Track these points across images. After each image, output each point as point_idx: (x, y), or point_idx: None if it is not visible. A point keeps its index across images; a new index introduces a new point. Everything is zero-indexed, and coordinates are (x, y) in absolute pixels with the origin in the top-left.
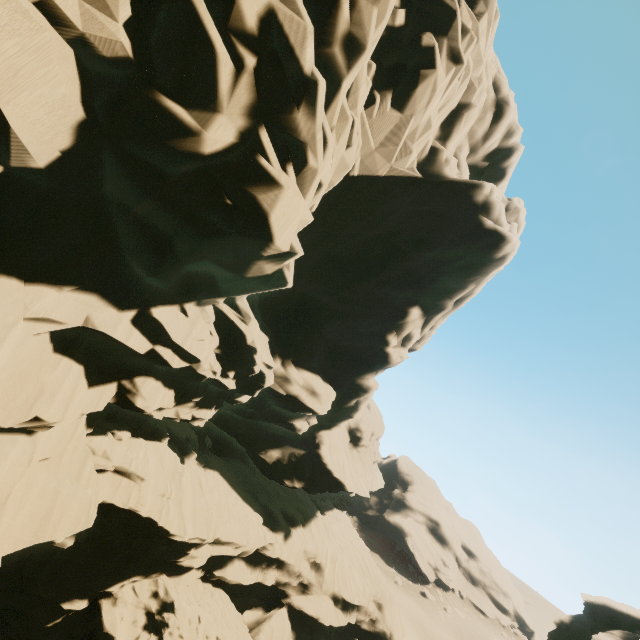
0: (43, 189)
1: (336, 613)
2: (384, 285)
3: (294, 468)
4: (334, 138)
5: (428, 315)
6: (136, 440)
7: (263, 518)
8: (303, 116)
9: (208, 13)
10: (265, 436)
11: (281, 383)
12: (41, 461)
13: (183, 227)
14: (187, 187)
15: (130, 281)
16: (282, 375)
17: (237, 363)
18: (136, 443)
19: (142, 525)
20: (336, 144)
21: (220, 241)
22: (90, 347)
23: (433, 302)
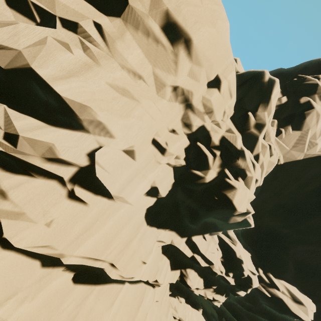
0: (164, 201)
1: None
2: None
3: None
4: (261, 155)
5: None
6: (187, 305)
7: None
8: (240, 161)
9: (204, 148)
10: None
11: (265, 287)
12: (155, 301)
13: (201, 207)
14: (202, 194)
15: (184, 226)
16: (265, 281)
17: (233, 268)
18: (187, 307)
19: None
20: (263, 157)
21: (215, 211)
22: (171, 252)
23: None
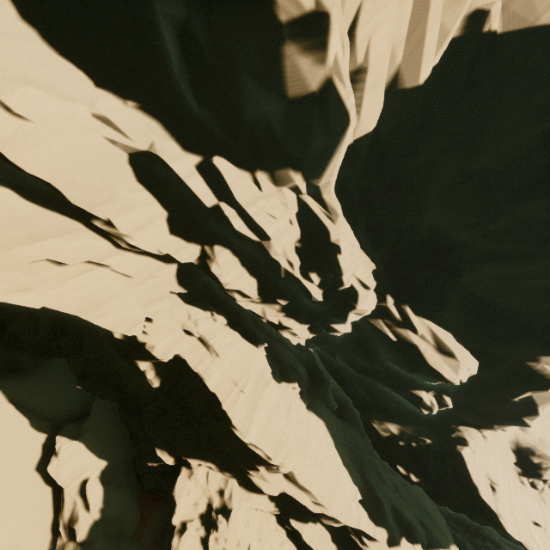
0: None
1: None
2: None
3: (413, 456)
4: None
5: None
6: (231, 331)
7: (363, 498)
8: None
9: None
10: (384, 407)
11: (391, 326)
12: (123, 276)
13: None
14: None
15: (192, 121)
16: (393, 317)
17: (319, 263)
18: (229, 332)
19: (212, 402)
20: None
21: None
22: (177, 200)
23: None
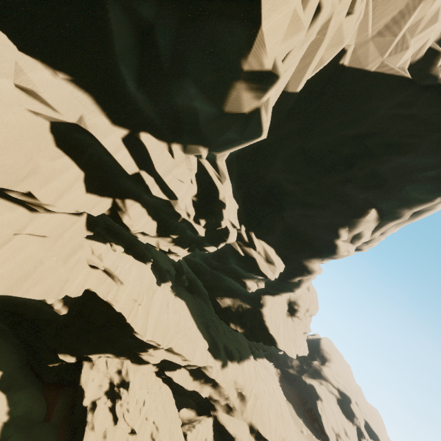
0: None
1: (250, 439)
2: (347, 182)
3: (239, 316)
4: None
5: (382, 220)
6: (127, 256)
7: (209, 345)
8: None
9: None
10: (223, 287)
11: (242, 246)
12: (39, 237)
13: (162, 3)
14: None
15: (124, 97)
16: (244, 240)
17: (208, 213)
18: (126, 257)
19: (116, 317)
20: (338, 2)
21: (199, 32)
22: (92, 160)
23: (391, 208)
